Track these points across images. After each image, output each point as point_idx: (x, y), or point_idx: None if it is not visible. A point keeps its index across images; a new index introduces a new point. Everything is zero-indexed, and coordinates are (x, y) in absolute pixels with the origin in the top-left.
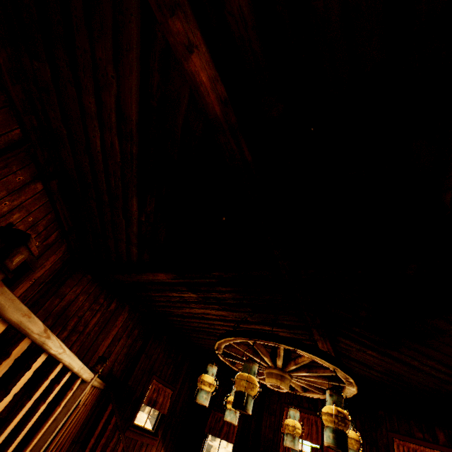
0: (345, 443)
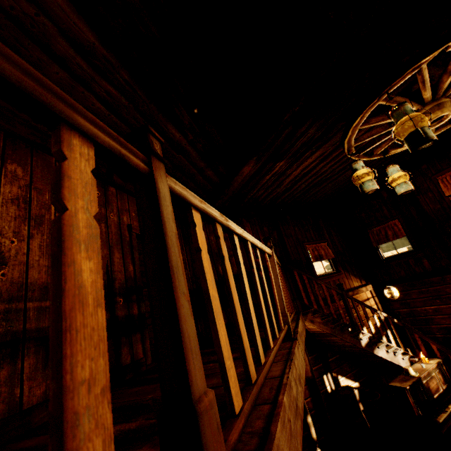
0: None
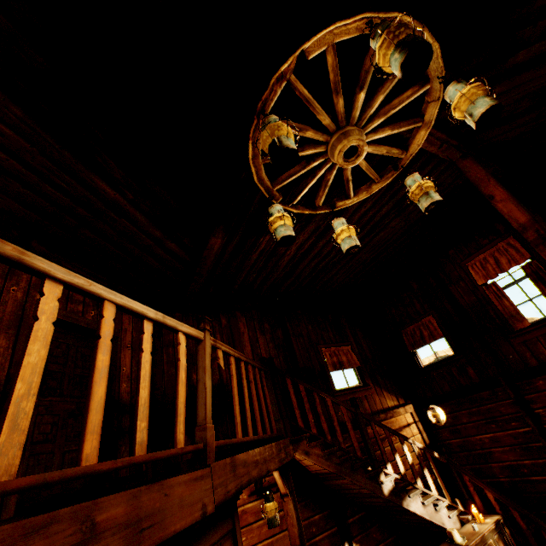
0: (417, 39)
